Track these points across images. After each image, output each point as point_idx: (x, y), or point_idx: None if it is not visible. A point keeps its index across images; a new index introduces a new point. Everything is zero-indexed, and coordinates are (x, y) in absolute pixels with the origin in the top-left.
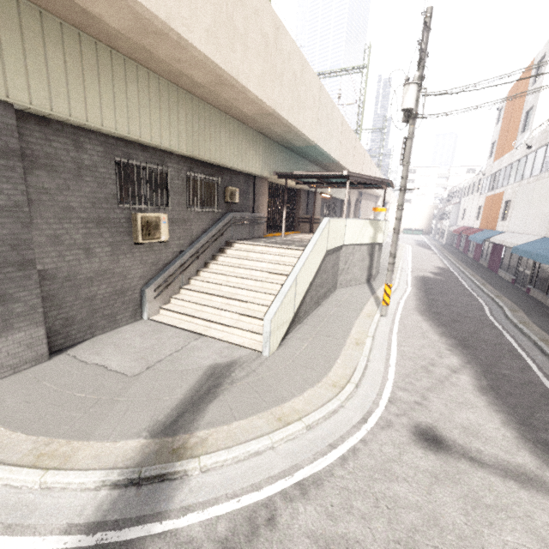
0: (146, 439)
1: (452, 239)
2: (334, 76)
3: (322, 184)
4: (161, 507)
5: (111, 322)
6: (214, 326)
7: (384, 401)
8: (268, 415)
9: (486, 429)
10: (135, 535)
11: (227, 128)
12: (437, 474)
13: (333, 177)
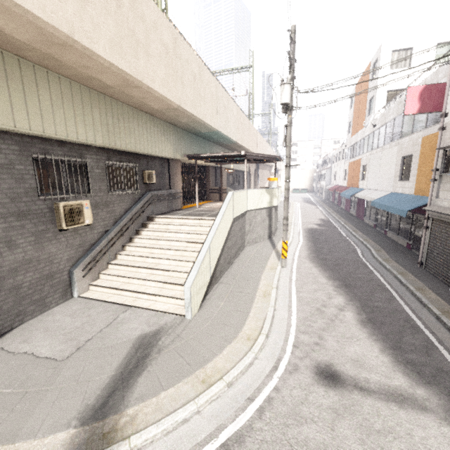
0: (76, 428)
1: (329, 195)
2: (227, 74)
3: (226, 162)
4: None
5: (41, 305)
6: (141, 296)
7: (290, 346)
8: (193, 379)
9: (369, 358)
10: None
11: (140, 121)
12: (337, 409)
13: (233, 157)
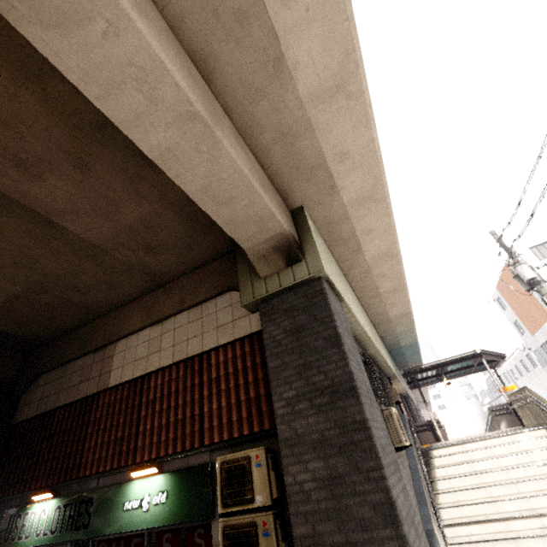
0: None
1: None
2: None
3: (437, 376)
4: None
5: None
6: None
7: None
8: None
9: None
10: None
11: (374, 332)
12: None
13: (463, 360)
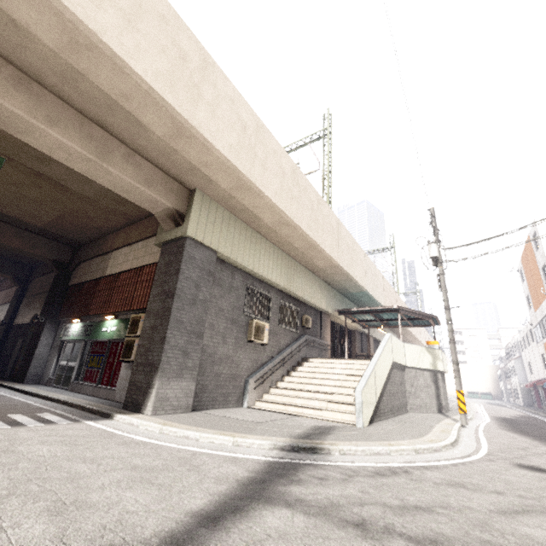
0: (290, 439)
1: (530, 399)
2: (368, 255)
3: (375, 321)
4: (320, 459)
5: (224, 400)
6: (306, 411)
7: (482, 453)
8: (379, 443)
9: None
10: (310, 463)
11: (305, 276)
12: (545, 478)
13: (385, 311)
